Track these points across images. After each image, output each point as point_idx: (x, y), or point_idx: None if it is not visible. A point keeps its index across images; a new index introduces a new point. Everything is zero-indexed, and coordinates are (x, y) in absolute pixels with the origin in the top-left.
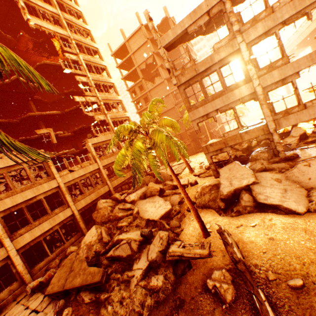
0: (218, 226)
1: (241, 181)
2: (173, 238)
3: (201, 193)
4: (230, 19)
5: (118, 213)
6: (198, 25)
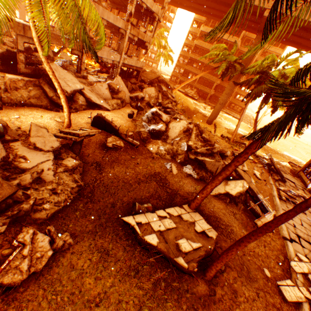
0: (98, 114)
1: (75, 85)
2: (26, 135)
3: (12, 87)
4: None
5: None
6: None
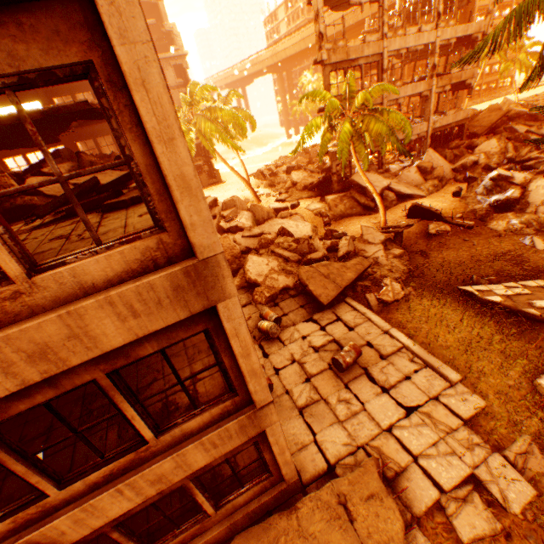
0: (412, 204)
1: (382, 184)
2: (355, 238)
3: (332, 206)
4: (384, 19)
5: (267, 236)
6: (359, 1)
